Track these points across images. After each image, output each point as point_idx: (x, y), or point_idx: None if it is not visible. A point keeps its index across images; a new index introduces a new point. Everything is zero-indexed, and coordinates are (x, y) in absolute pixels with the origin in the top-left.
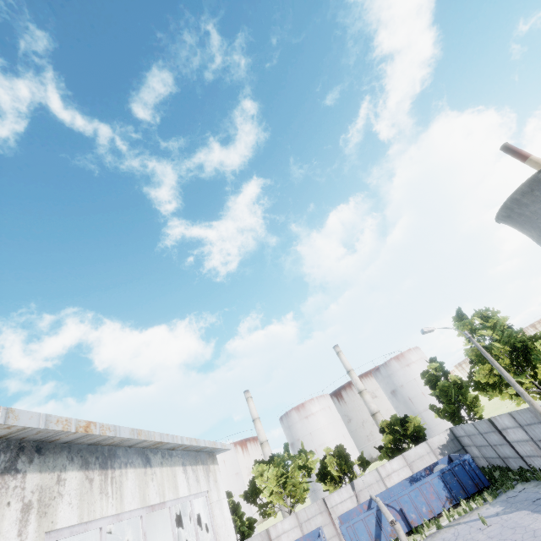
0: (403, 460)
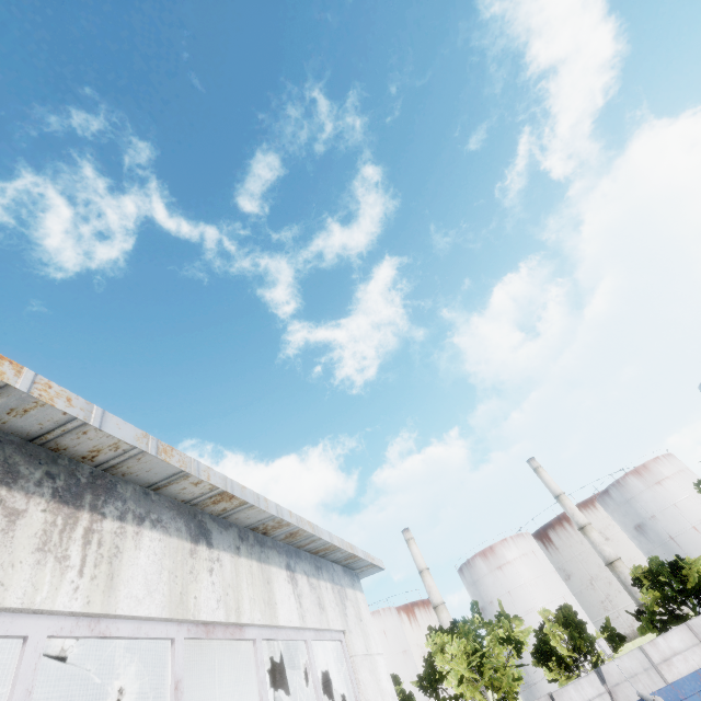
0: (690, 633)
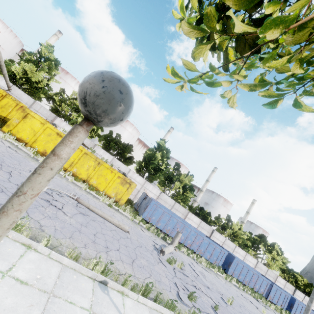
0: None
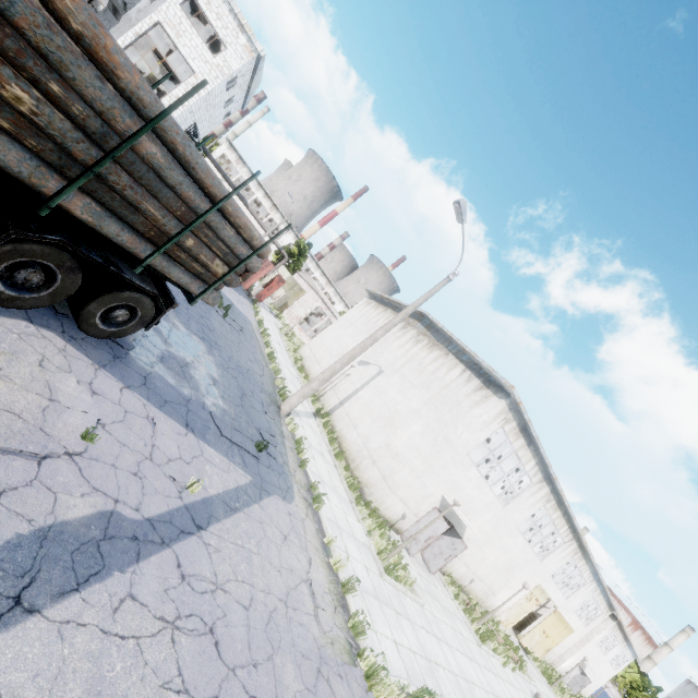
0: None
